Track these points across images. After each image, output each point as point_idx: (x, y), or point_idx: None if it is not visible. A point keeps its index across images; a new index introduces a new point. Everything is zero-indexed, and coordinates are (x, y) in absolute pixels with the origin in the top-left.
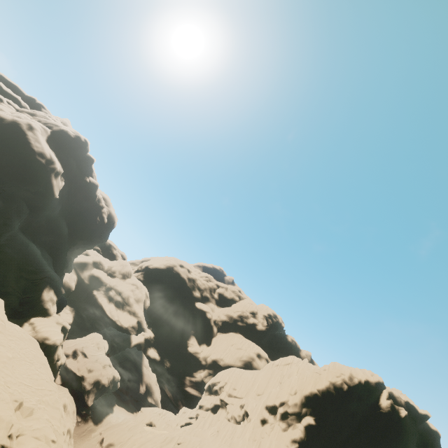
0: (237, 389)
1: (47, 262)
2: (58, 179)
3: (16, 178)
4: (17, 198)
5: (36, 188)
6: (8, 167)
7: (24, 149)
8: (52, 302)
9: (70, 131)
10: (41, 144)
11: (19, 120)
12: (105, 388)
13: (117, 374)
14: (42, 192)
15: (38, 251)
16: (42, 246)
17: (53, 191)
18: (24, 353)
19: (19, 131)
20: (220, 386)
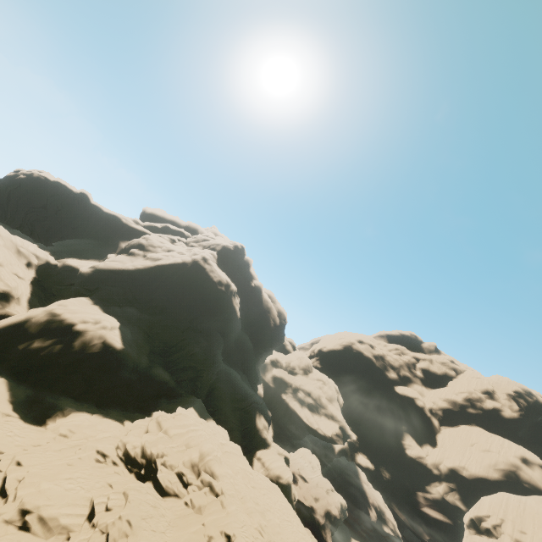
0: (528, 533)
1: (246, 383)
2: (236, 299)
3: (210, 315)
4: (213, 331)
5: (224, 316)
6: (202, 307)
7: (207, 283)
8: (266, 430)
9: (229, 245)
10: (216, 272)
11: (197, 258)
12: (337, 520)
13: (342, 499)
14: (228, 317)
15: (238, 377)
16: (236, 367)
17: (236, 313)
18: (279, 509)
19: (199, 269)
20: (492, 523)
